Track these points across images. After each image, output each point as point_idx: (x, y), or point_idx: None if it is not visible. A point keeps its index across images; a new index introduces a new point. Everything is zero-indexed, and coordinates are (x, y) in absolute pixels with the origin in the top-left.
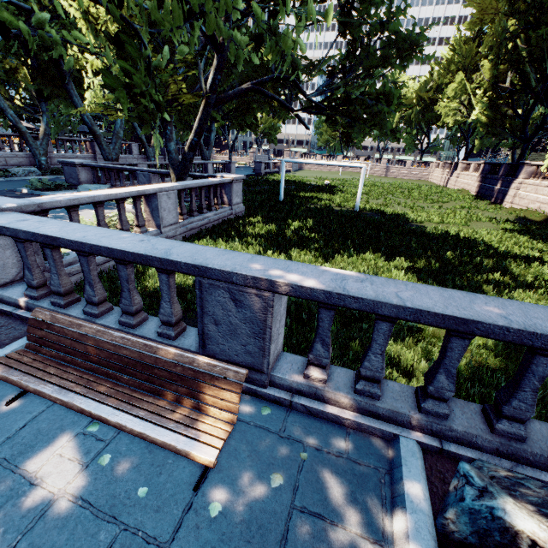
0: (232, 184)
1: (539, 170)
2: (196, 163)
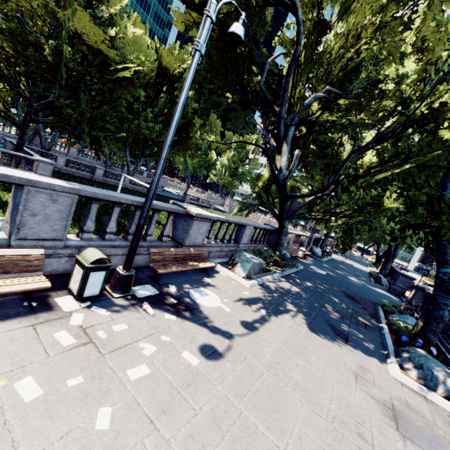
0: (39, 162)
1: (297, 237)
2: (114, 172)
